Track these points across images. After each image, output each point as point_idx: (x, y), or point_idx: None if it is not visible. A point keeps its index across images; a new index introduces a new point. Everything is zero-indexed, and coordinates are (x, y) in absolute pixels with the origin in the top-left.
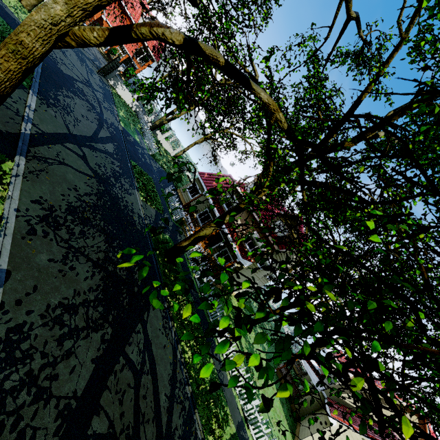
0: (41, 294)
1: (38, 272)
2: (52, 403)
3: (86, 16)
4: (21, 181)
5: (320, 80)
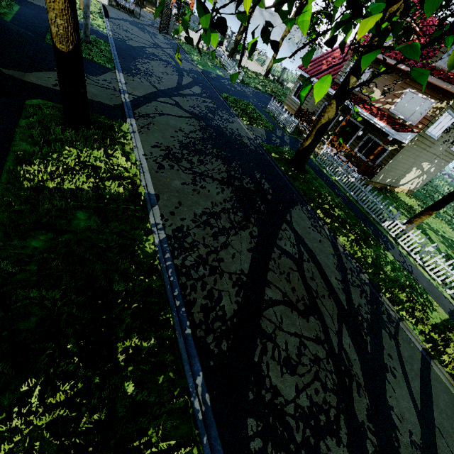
0: (186, 207)
1: (177, 193)
2: (226, 277)
3: None
4: (138, 135)
5: None
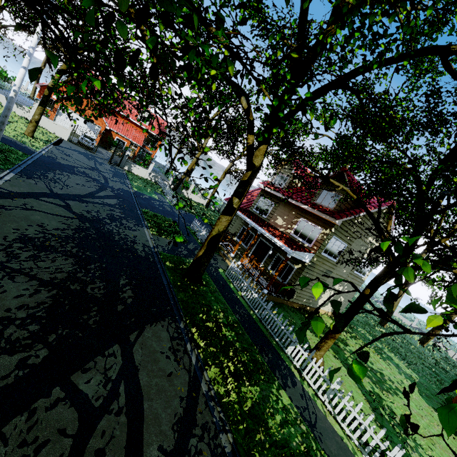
0: None
1: None
2: None
3: None
4: None
5: None
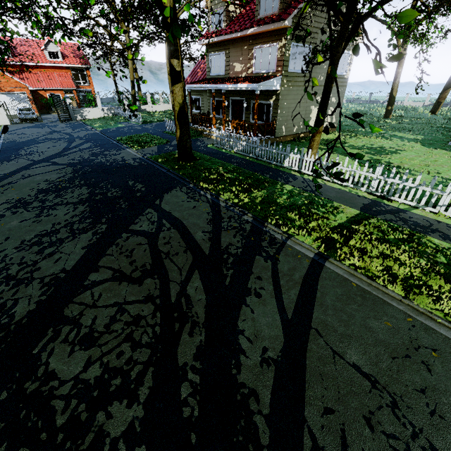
0: (15, 239)
1: (9, 231)
2: (36, 282)
3: None
4: None
5: None
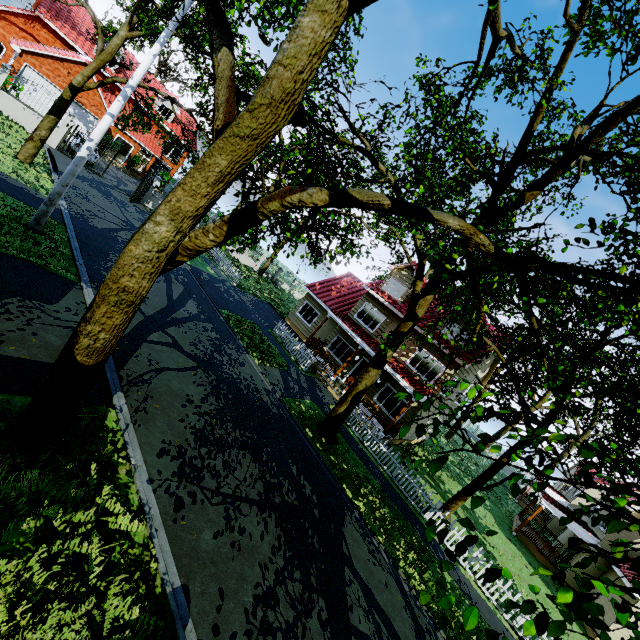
0: (231, 598)
1: (212, 565)
2: None
3: (197, 220)
4: (134, 431)
5: (461, 122)
